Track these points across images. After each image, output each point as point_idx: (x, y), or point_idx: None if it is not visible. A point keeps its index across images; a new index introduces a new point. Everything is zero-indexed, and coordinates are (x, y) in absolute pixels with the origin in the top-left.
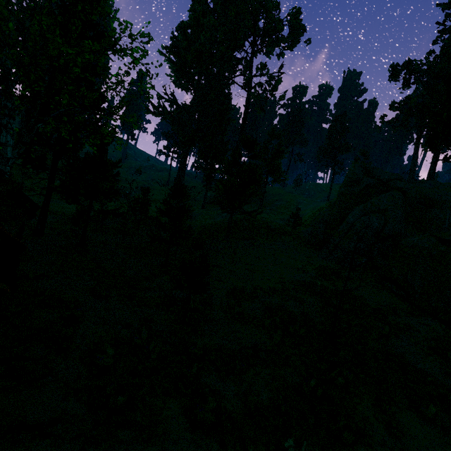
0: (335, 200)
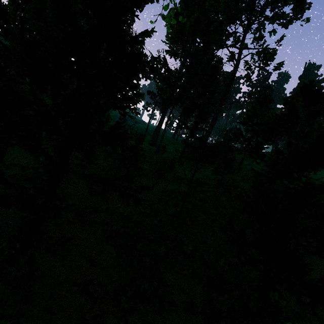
0: None
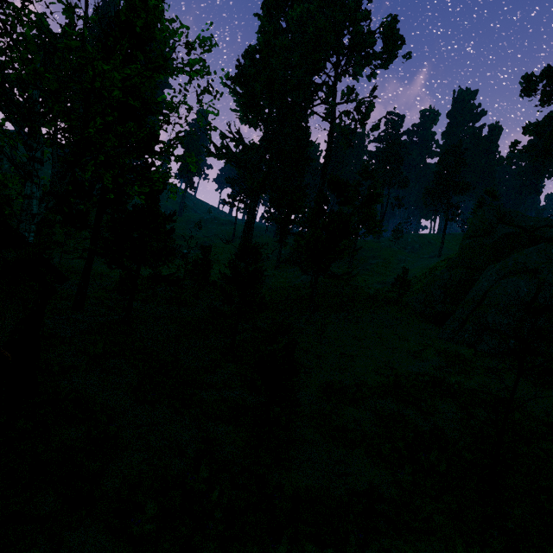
0: (457, 256)
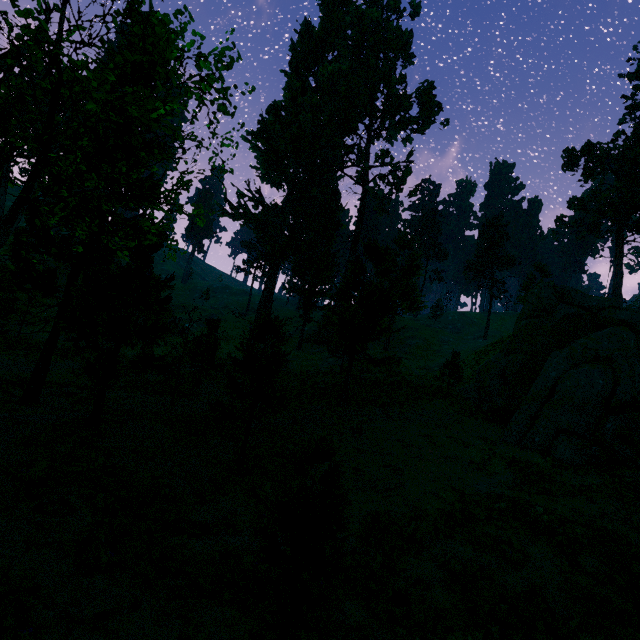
0: (514, 339)
